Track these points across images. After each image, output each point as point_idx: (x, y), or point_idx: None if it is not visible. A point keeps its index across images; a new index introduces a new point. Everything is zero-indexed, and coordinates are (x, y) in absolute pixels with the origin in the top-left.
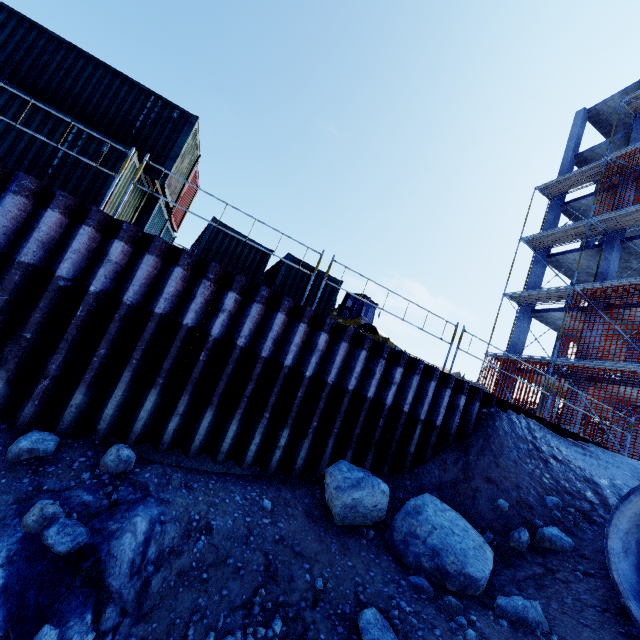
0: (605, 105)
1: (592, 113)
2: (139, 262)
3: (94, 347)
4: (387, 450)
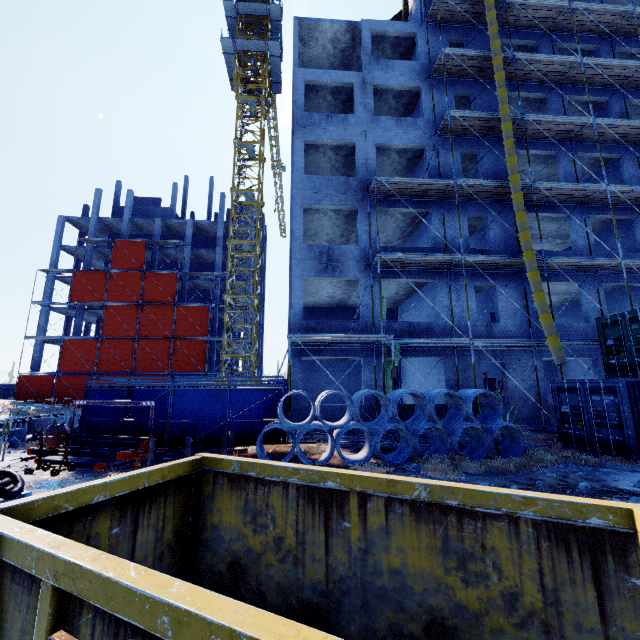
0: (75, 219)
1: (68, 219)
2: None
3: None
4: None
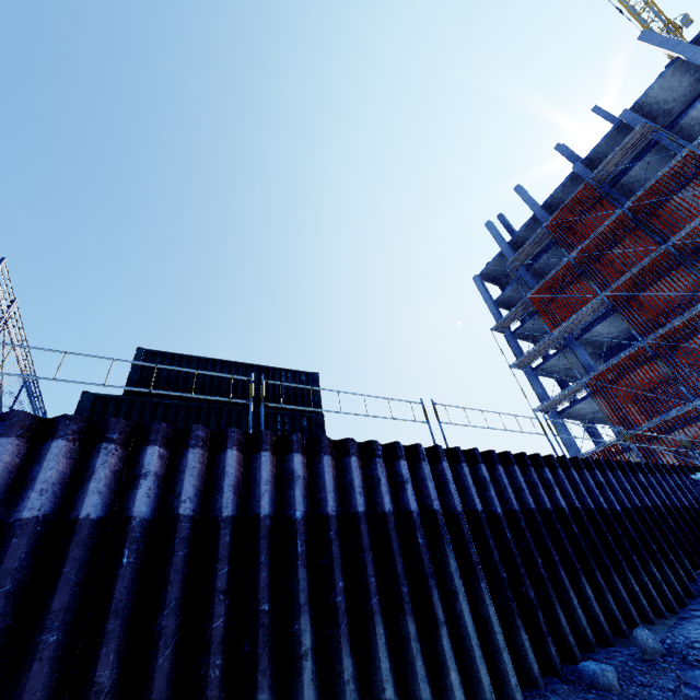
0: (488, 270)
1: (482, 276)
2: (498, 474)
3: (531, 561)
4: (692, 545)
